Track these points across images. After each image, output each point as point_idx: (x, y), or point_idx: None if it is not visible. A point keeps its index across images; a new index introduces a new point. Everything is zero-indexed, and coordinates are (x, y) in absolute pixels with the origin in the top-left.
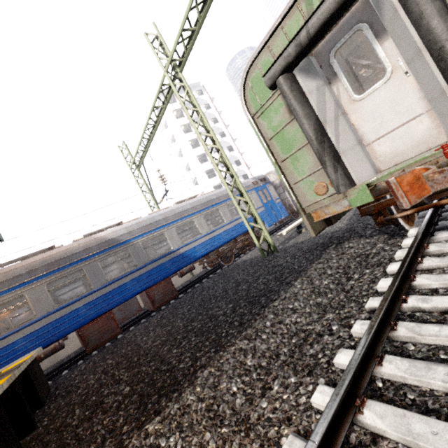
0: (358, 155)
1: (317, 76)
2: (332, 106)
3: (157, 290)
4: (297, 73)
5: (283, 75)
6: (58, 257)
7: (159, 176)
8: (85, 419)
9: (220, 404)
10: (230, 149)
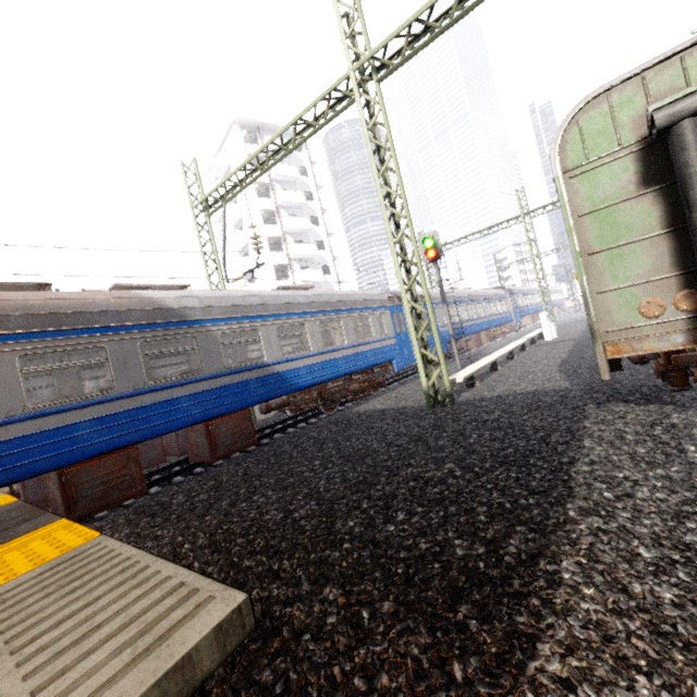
0: None
1: None
2: None
3: (226, 427)
4: None
5: (696, 117)
6: (60, 309)
7: (254, 235)
8: (257, 653)
9: (674, 624)
10: (320, 246)
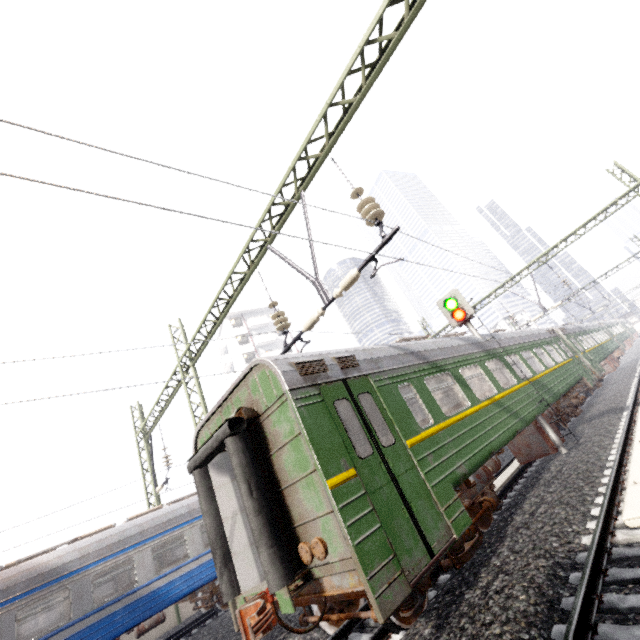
0: (248, 557)
1: (226, 472)
2: (233, 502)
3: None
4: (209, 467)
5: (196, 470)
6: None
7: (164, 456)
8: None
9: None
10: None
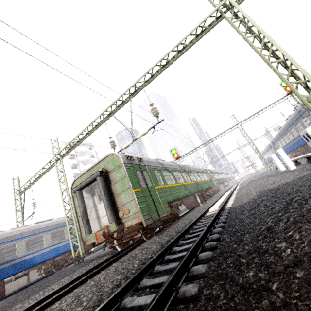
0: (96, 221)
1: (89, 193)
2: (91, 203)
3: None
4: (83, 191)
5: (77, 191)
6: None
7: (33, 202)
8: None
9: None
10: None
